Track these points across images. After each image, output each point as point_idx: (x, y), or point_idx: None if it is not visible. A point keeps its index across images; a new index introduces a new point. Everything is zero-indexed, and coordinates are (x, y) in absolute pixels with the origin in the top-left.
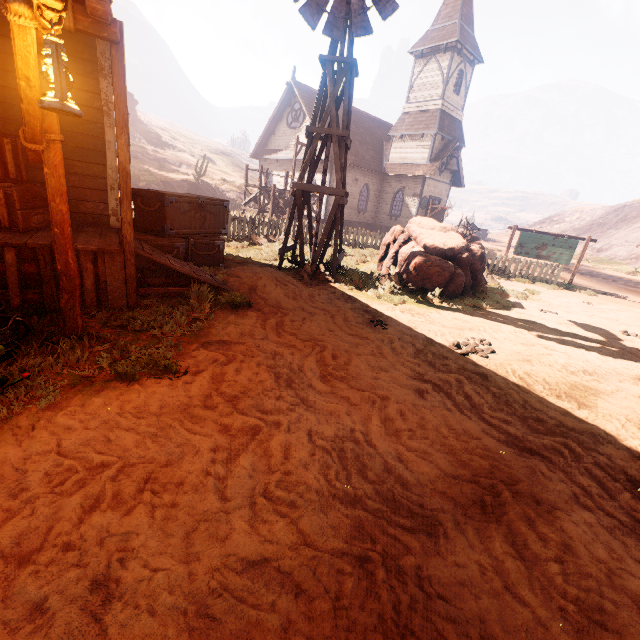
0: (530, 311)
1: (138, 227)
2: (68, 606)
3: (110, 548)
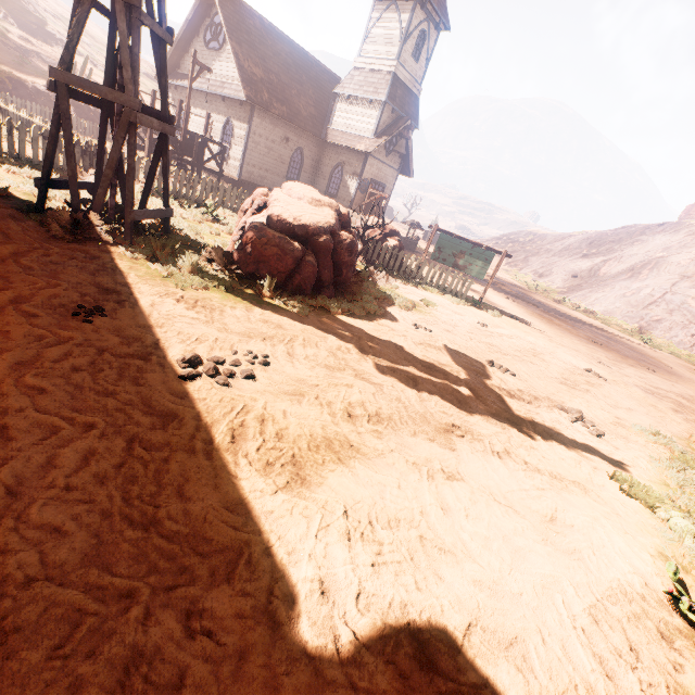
0: (399, 324)
1: None
2: None
3: None
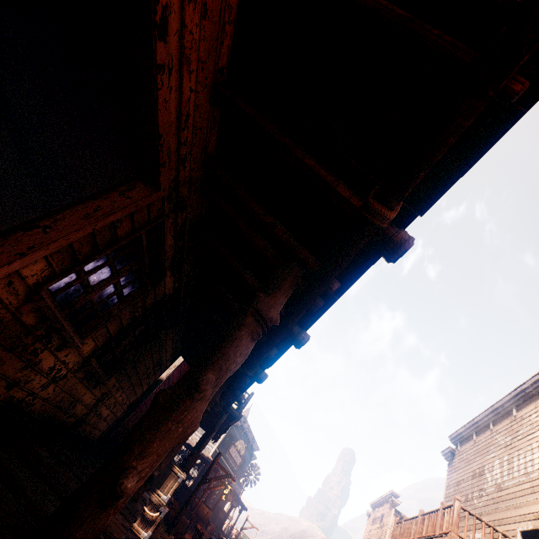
0: None
1: None
2: None
3: None
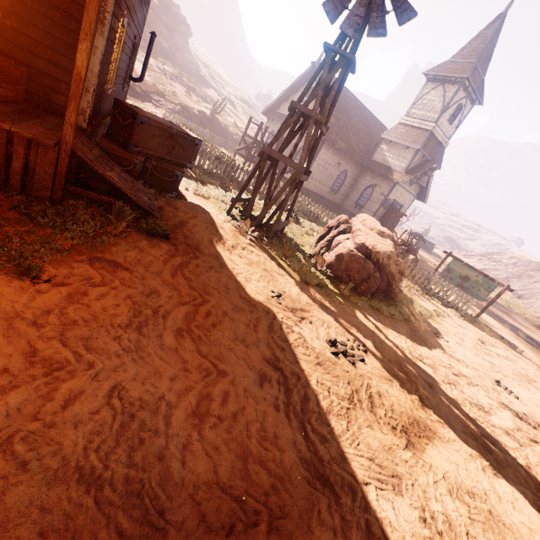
0: (425, 331)
1: (110, 134)
2: None
3: None
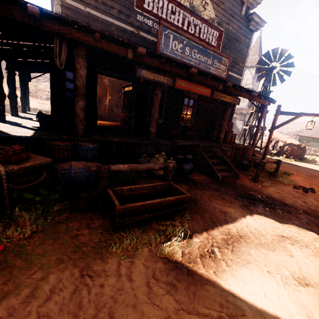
0: None
1: None
2: None
3: None
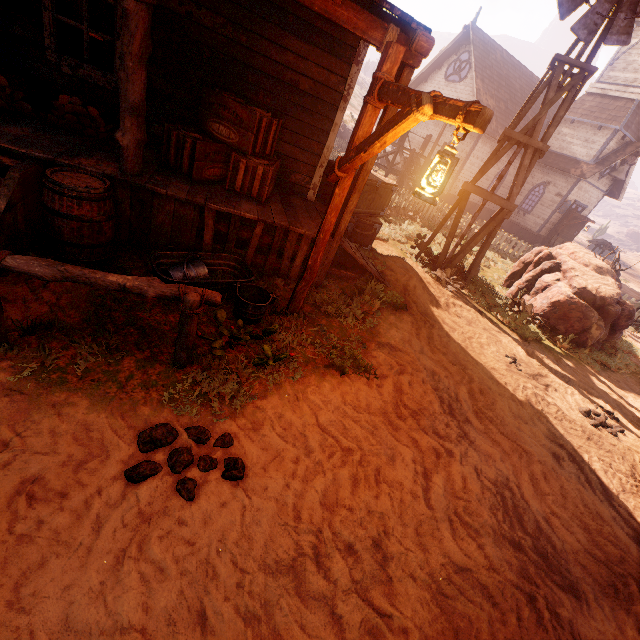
0: None
1: (317, 195)
2: (366, 553)
3: (376, 521)
